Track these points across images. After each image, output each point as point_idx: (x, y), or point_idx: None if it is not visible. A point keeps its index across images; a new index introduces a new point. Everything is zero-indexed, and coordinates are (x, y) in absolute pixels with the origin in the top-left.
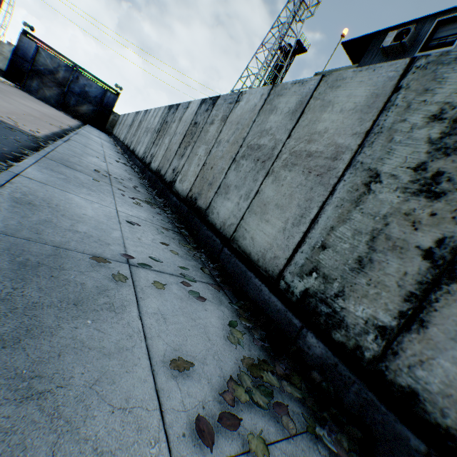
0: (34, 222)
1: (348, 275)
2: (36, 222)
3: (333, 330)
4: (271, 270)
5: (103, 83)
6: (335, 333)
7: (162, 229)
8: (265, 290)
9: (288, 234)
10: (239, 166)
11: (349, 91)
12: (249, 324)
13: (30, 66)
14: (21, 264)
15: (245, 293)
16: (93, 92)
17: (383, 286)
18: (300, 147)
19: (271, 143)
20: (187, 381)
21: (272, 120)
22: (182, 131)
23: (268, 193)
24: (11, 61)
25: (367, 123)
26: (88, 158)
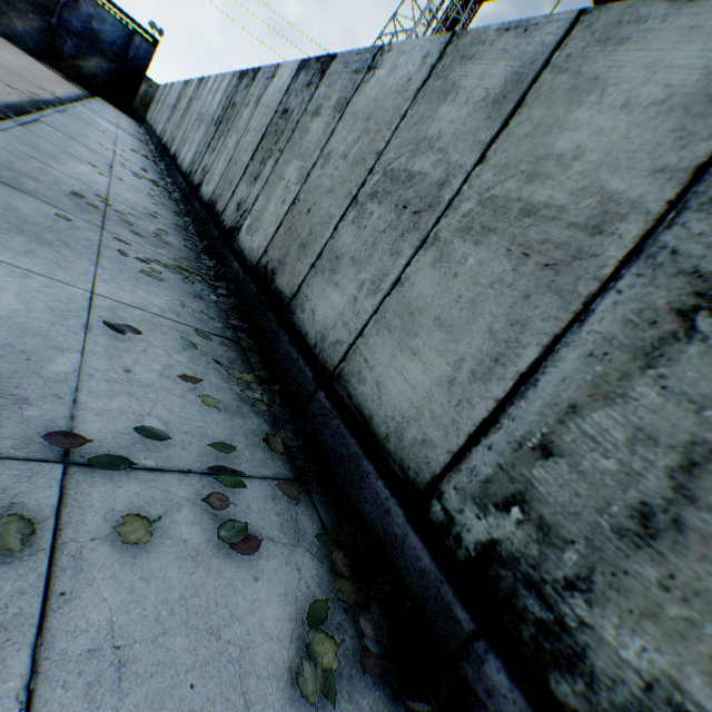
0: None
1: (608, 543)
2: None
3: (552, 670)
4: (414, 470)
5: (127, 16)
6: (557, 680)
7: (197, 336)
8: (396, 514)
9: (460, 396)
10: (364, 216)
11: (653, 54)
12: (356, 597)
13: None
14: None
15: (354, 506)
16: (107, 33)
17: (709, 608)
18: (506, 189)
19: (438, 172)
20: None
21: (444, 116)
22: (259, 127)
23: (422, 287)
24: None
25: (701, 143)
26: (67, 164)
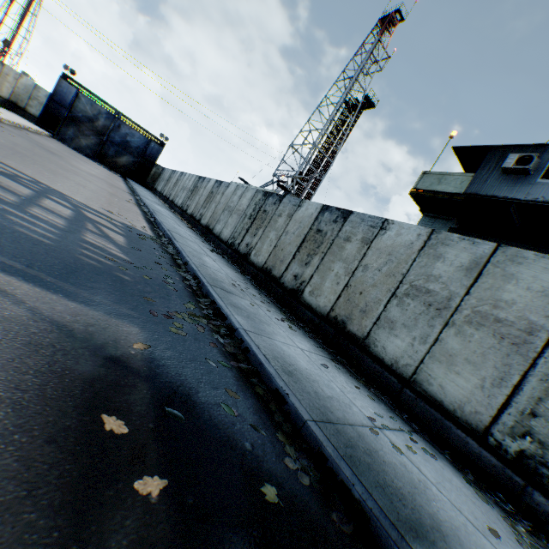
0: (316, 398)
1: None
2: (316, 397)
3: None
4: (474, 424)
5: (147, 132)
6: None
7: (331, 362)
8: (472, 443)
9: (488, 393)
10: (404, 304)
11: (533, 272)
12: (470, 477)
13: (67, 112)
14: (367, 454)
15: (447, 442)
16: (135, 142)
17: None
18: (484, 309)
19: (444, 293)
20: (504, 546)
21: (440, 268)
22: (298, 233)
23: (452, 344)
24: (46, 106)
25: None
26: (205, 261)
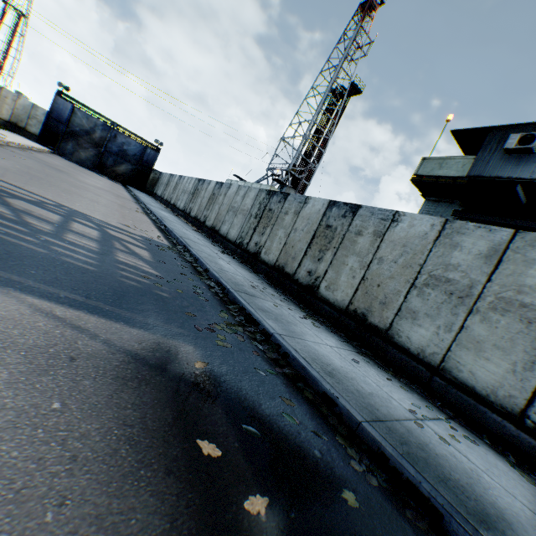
0: (360, 396)
1: None
2: (360, 396)
3: None
4: (509, 408)
5: (142, 139)
6: None
7: (359, 355)
8: (509, 426)
9: (520, 377)
10: (424, 294)
11: None
12: (512, 459)
13: (65, 128)
14: (420, 449)
15: (483, 426)
16: (131, 150)
17: None
18: (507, 295)
19: (465, 281)
20: None
21: (457, 256)
22: (307, 229)
23: (478, 331)
24: (45, 124)
25: None
26: (221, 265)
